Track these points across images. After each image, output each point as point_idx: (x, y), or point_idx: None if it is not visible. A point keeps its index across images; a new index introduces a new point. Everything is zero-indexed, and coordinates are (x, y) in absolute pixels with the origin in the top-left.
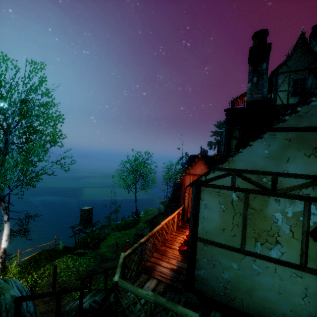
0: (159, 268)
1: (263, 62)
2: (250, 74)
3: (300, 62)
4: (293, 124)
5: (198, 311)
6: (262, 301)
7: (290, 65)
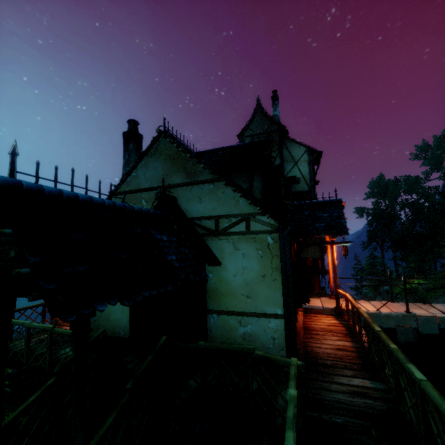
0: (64, 327)
1: (131, 143)
2: (124, 152)
3: (260, 126)
4: (125, 189)
5: (71, 342)
6: (114, 322)
7: (253, 129)
